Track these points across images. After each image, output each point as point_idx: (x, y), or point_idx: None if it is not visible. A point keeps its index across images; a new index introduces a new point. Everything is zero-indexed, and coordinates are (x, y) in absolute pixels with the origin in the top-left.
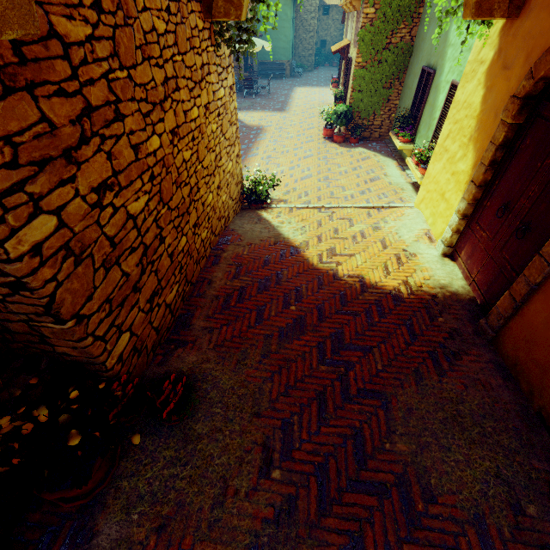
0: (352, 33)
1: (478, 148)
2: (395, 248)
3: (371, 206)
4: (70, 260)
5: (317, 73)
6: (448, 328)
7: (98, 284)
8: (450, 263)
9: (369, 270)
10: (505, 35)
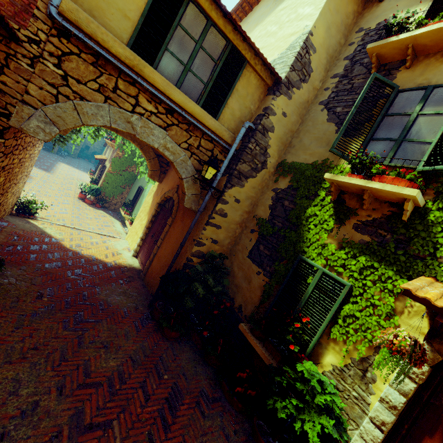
0: (109, 156)
1: (149, 216)
2: (113, 250)
3: (104, 234)
4: None
5: (79, 161)
6: (129, 275)
7: None
8: (135, 259)
9: (98, 255)
10: (159, 186)
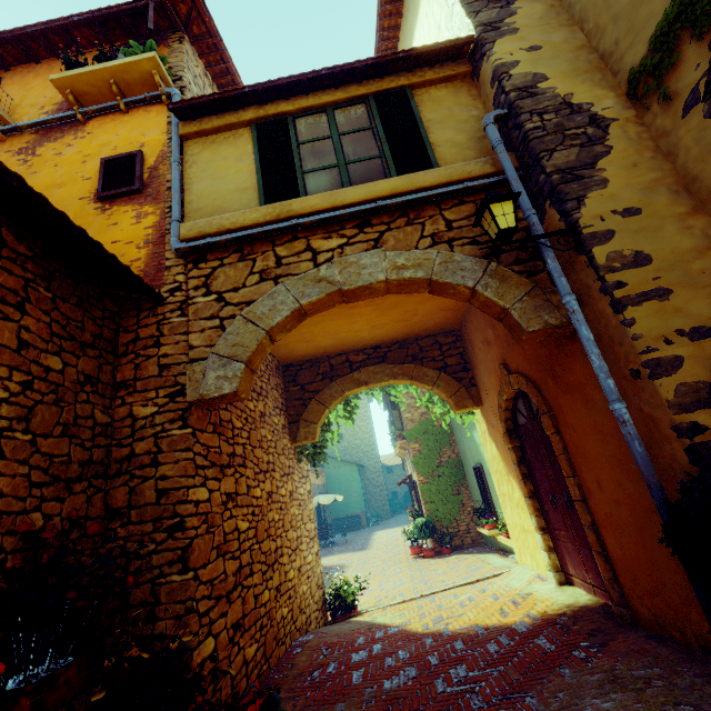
0: (410, 466)
1: (513, 474)
2: (508, 595)
3: (475, 579)
4: (205, 526)
5: (395, 518)
6: (586, 630)
7: (211, 561)
8: (569, 587)
9: (484, 618)
10: (484, 414)
